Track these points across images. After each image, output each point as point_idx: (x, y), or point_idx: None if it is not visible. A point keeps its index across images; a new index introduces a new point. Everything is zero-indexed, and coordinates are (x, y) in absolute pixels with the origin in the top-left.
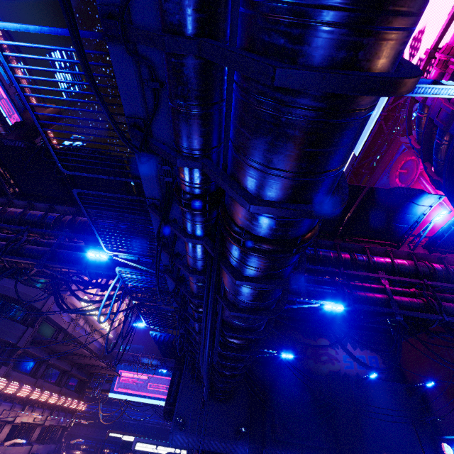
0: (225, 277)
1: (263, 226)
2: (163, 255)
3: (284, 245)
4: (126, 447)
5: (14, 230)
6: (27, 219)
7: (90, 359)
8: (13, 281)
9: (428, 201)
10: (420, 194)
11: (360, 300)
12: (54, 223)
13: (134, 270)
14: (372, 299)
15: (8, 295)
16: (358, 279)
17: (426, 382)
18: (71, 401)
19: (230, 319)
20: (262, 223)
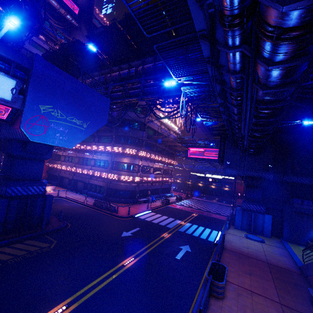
0: (259, 69)
1: (293, 18)
2: (210, 70)
3: (310, 27)
4: (200, 178)
5: (120, 85)
6: (122, 77)
7: (173, 142)
8: (129, 112)
9: None
10: None
11: None
12: (135, 74)
13: (191, 86)
14: None
15: (129, 119)
16: None
17: None
18: (170, 160)
19: (262, 97)
20: (292, 16)
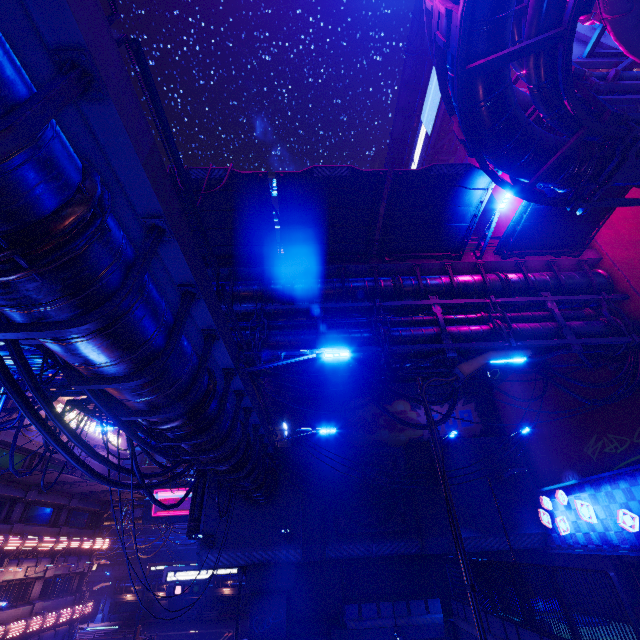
0: None
1: None
2: None
3: None
4: None
5: None
6: None
7: (87, 485)
8: None
9: (481, 182)
10: (467, 171)
11: (402, 340)
12: None
13: None
14: (418, 335)
15: None
16: (406, 312)
17: (521, 430)
18: (80, 541)
19: (116, 397)
20: None
